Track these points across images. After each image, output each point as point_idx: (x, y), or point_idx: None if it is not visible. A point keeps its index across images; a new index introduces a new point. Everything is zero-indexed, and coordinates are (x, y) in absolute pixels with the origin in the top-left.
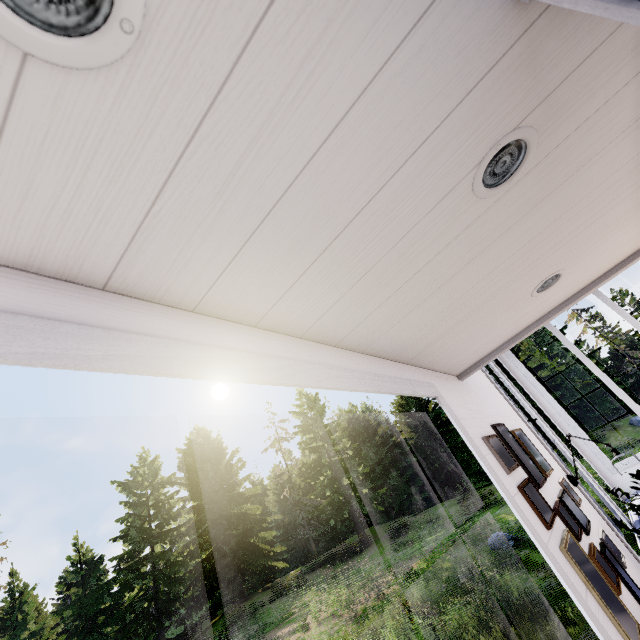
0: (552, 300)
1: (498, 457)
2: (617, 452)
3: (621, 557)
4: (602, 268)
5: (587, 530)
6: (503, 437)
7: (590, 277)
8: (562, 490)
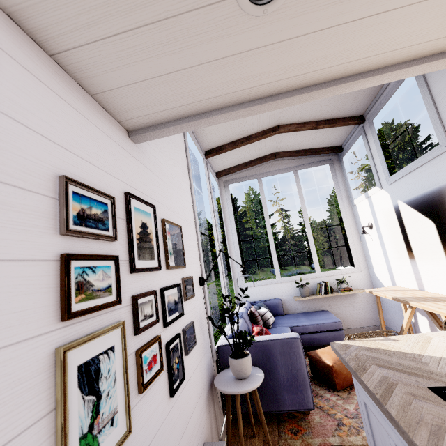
0: (262, 69)
1: (62, 208)
2: (244, 273)
3: (192, 345)
4: (328, 63)
5: (168, 322)
6: (130, 209)
7: (311, 69)
8: (175, 284)
